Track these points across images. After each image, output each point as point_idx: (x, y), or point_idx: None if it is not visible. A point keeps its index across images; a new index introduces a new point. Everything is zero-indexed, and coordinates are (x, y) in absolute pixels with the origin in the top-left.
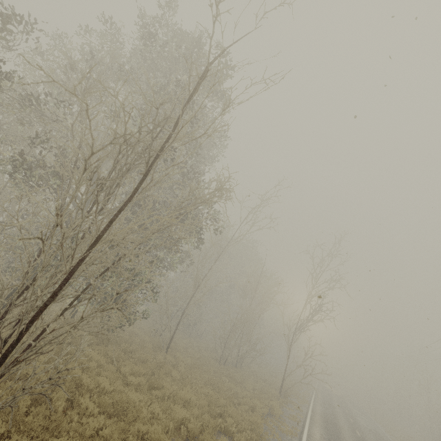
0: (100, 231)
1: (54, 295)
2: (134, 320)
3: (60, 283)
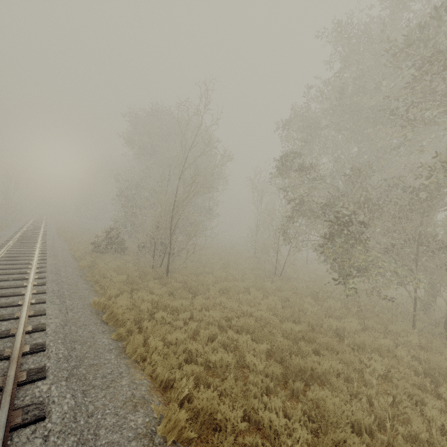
0: None
1: None
2: None
3: None
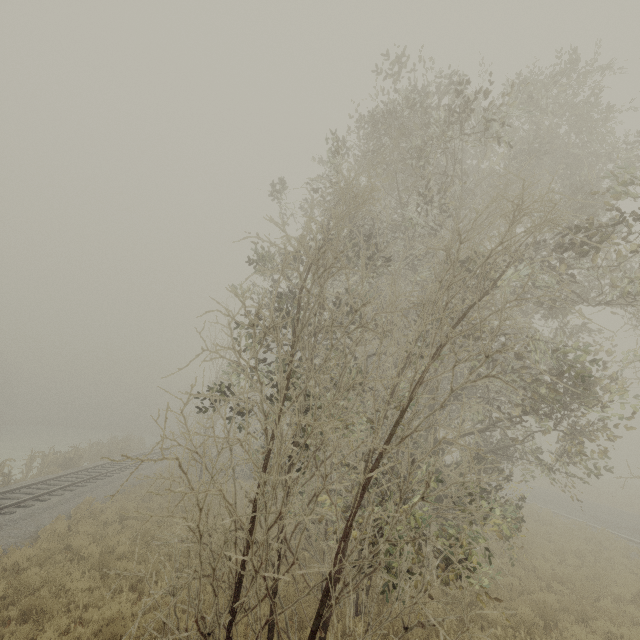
0: None
1: None
2: None
3: None
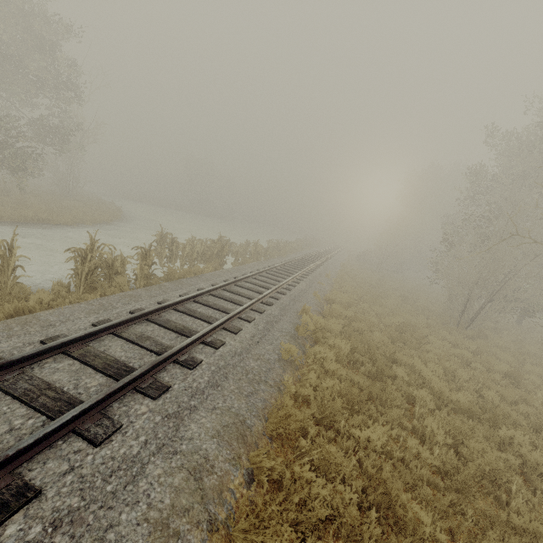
0: None
1: None
2: None
3: None
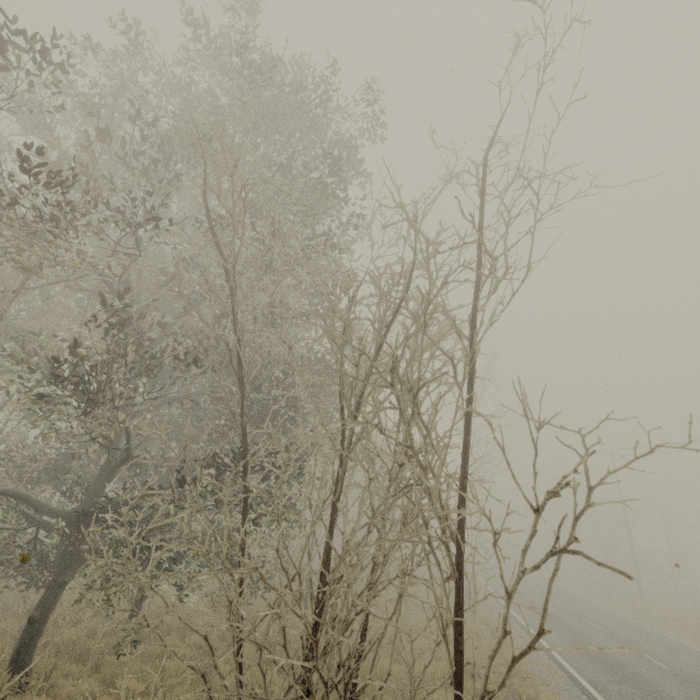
0: (461, 479)
1: (461, 627)
2: (270, 578)
3: (457, 600)
